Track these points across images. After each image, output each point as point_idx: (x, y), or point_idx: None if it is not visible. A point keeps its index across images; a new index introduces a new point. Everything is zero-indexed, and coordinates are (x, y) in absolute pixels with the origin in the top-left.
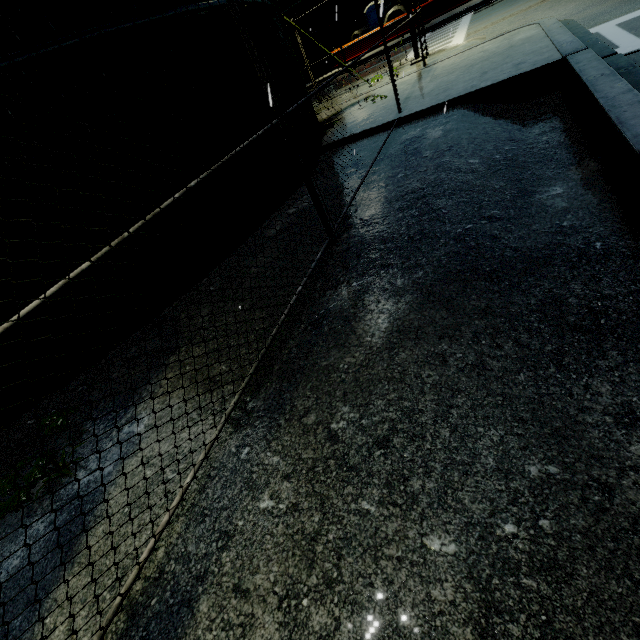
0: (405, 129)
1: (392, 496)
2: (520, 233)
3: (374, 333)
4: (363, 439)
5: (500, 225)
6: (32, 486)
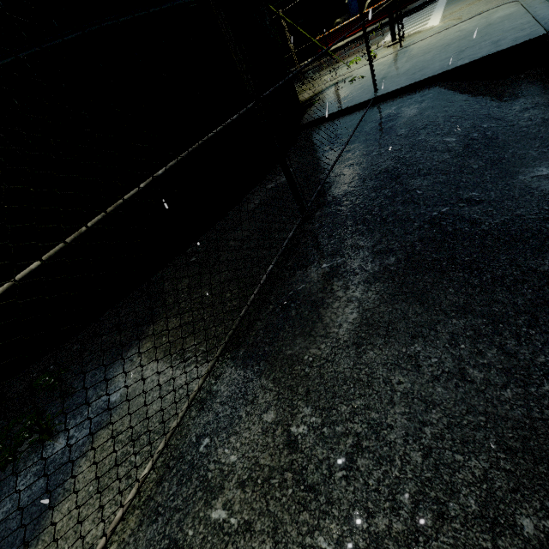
0: (380, 108)
1: (353, 536)
2: (503, 219)
3: (341, 323)
4: (324, 452)
5: (480, 209)
6: (19, 445)
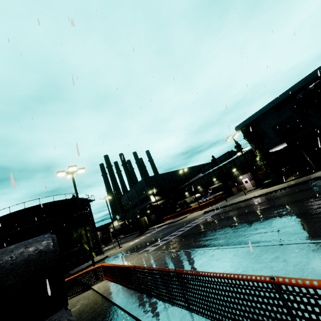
0: (66, 275)
1: None
2: None
3: None
4: None
5: None
6: None
